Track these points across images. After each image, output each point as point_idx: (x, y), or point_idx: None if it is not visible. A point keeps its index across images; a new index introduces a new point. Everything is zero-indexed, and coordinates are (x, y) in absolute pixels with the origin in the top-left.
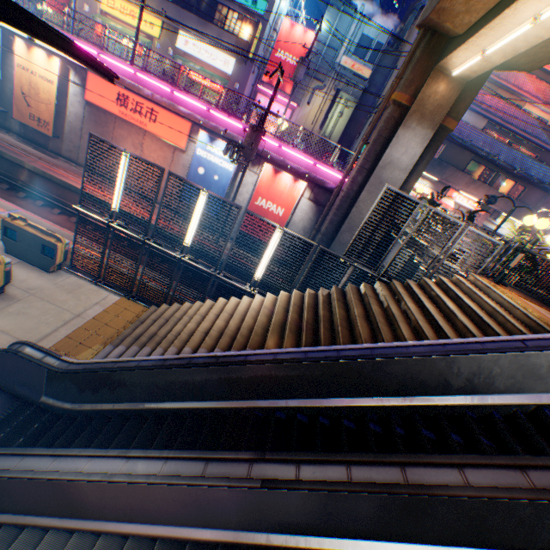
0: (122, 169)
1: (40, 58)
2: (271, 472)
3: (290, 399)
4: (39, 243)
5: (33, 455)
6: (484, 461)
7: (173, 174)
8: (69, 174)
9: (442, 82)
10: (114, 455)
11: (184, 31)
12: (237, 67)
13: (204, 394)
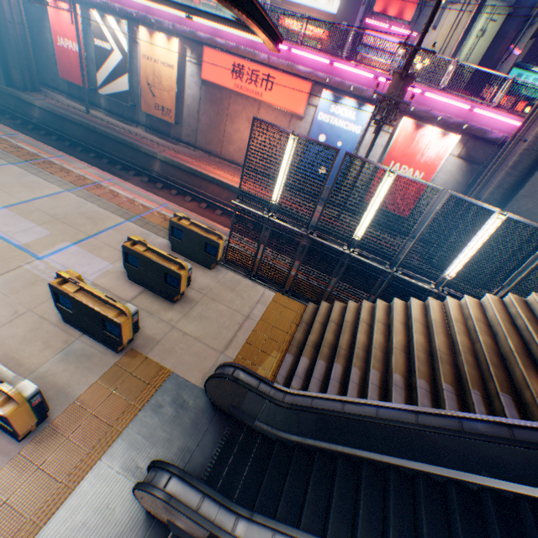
0: (287, 156)
1: (161, 43)
2: None
3: None
4: (201, 242)
5: None
6: None
7: (349, 154)
8: (191, 159)
9: None
10: None
11: None
12: (344, 2)
13: (479, 468)
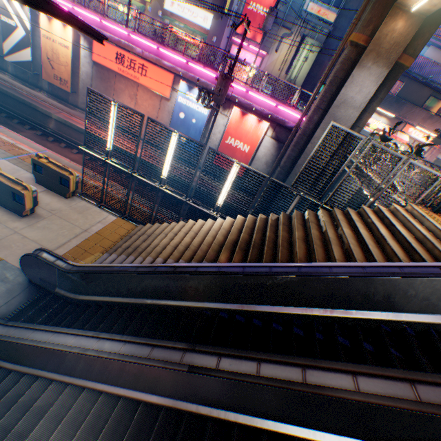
0: (112, 116)
1: (58, 28)
2: (198, 360)
3: (231, 303)
4: (57, 176)
5: (40, 329)
6: (376, 371)
7: (150, 118)
8: (83, 121)
9: (400, 19)
10: (91, 336)
11: None
12: (214, 22)
13: (165, 295)
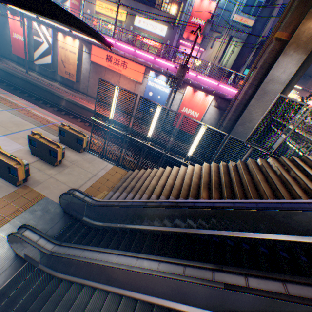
0: (115, 96)
1: (69, 41)
2: (228, 279)
3: (222, 230)
4: (75, 137)
5: (87, 249)
6: None
7: (142, 97)
8: (83, 100)
9: None
10: (130, 255)
11: (138, 15)
12: (168, 31)
13: (168, 223)
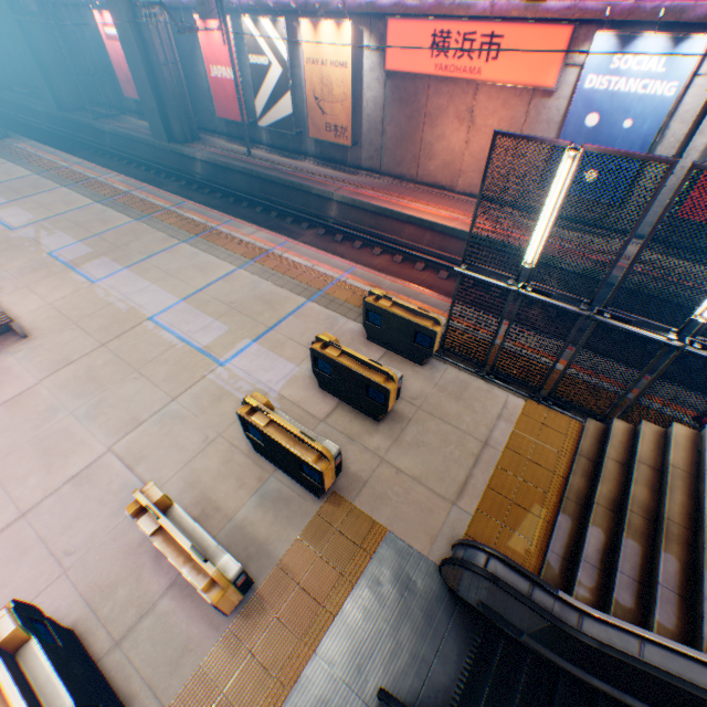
0: (558, 188)
1: (328, 34)
2: None
3: None
4: (408, 329)
5: None
6: None
7: (700, 166)
8: (375, 192)
9: None
10: None
11: None
12: None
13: None
